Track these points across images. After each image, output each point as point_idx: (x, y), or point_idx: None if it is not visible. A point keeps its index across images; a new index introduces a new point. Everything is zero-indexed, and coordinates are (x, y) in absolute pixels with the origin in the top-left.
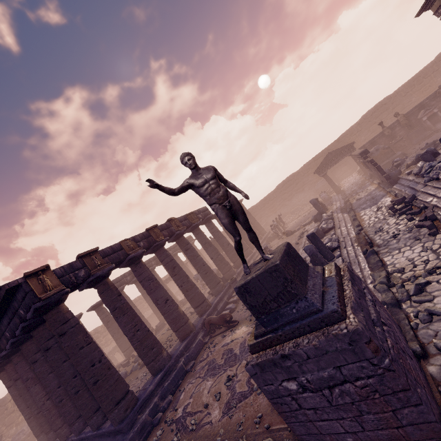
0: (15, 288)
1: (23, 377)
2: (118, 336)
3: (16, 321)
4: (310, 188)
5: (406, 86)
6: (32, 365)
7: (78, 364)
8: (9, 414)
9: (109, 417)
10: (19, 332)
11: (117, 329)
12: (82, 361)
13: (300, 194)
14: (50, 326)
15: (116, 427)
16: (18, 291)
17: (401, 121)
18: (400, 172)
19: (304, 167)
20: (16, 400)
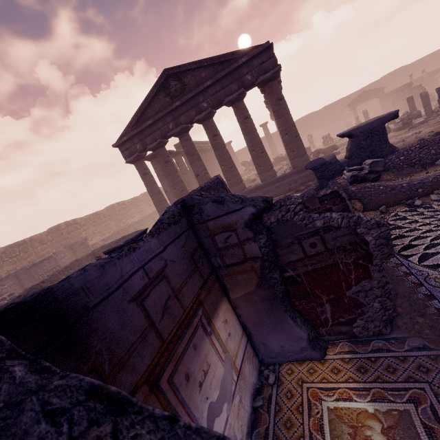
0: (264, 51)
1: (191, 152)
2: (193, 183)
3: (232, 88)
4: (324, 128)
5: (420, 61)
6: (213, 137)
7: (288, 121)
8: (65, 239)
9: (300, 160)
10: (235, 96)
11: (192, 178)
12: (290, 120)
13: (315, 131)
14: (273, 91)
15: (303, 166)
16: (260, 57)
17: (424, 77)
18: (434, 97)
19: (326, 108)
20: (150, 186)
